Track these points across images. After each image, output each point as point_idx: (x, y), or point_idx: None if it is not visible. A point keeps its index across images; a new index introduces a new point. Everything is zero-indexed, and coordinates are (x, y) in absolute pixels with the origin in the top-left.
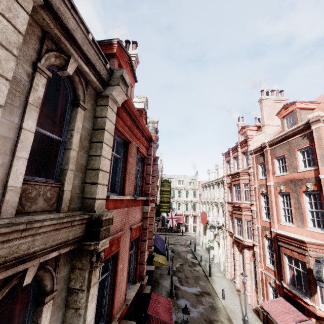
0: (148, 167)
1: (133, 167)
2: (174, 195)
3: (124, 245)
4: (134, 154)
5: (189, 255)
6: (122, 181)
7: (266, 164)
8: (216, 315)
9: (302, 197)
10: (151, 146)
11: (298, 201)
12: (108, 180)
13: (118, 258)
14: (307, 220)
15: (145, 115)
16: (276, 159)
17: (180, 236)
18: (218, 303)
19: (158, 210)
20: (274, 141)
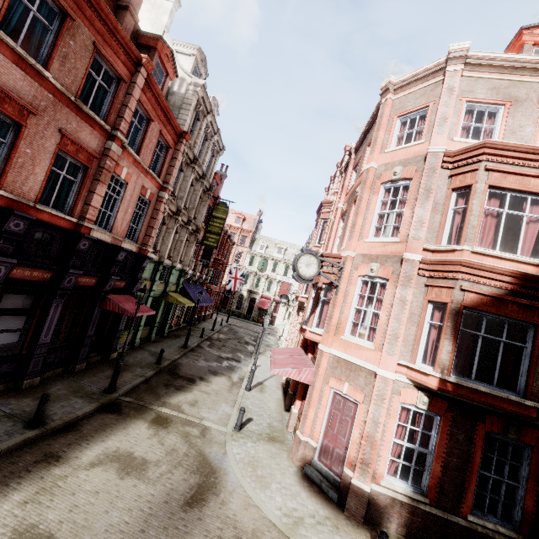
0: (127, 97)
1: (80, 61)
2: (266, 267)
3: (41, 136)
4: (86, 46)
5: (249, 337)
6: (48, 57)
7: (345, 180)
8: (229, 372)
9: (351, 209)
10: (139, 72)
11: (348, 217)
12: (2, 16)
13: (22, 135)
14: (345, 239)
15: (172, 58)
16: (356, 170)
17: (258, 326)
18: (243, 369)
19: (209, 251)
20: (359, 142)
